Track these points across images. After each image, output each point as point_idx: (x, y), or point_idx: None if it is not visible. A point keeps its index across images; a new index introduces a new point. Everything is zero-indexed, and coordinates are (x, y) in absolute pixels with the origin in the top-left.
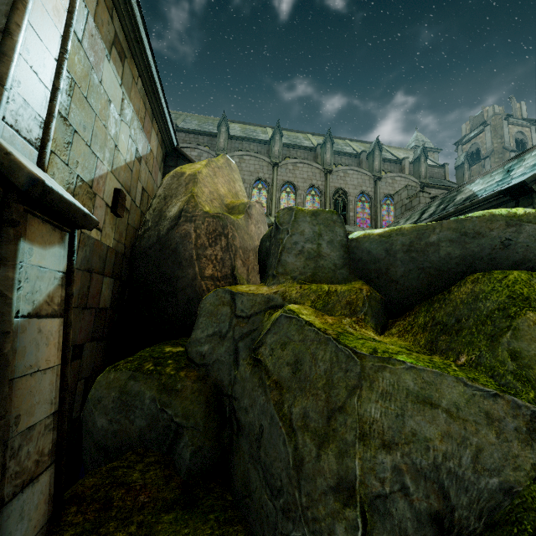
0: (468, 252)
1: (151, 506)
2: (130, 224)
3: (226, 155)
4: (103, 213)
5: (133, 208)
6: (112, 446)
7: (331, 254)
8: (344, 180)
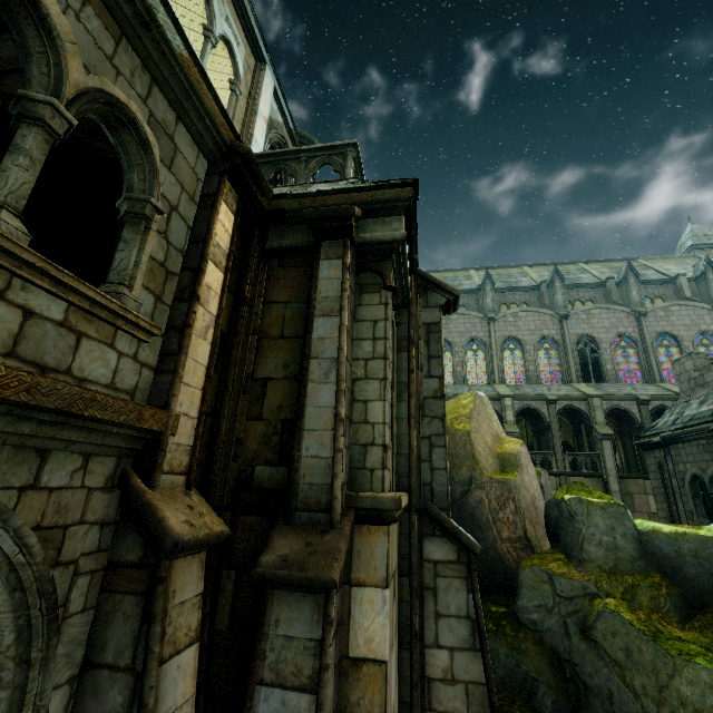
0: None
1: None
2: None
3: (478, 392)
4: None
5: None
6: None
7: (626, 546)
8: (589, 323)
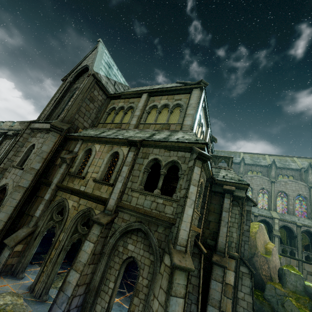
0: None
1: None
2: None
3: (260, 224)
4: None
5: None
6: None
7: (299, 287)
8: None
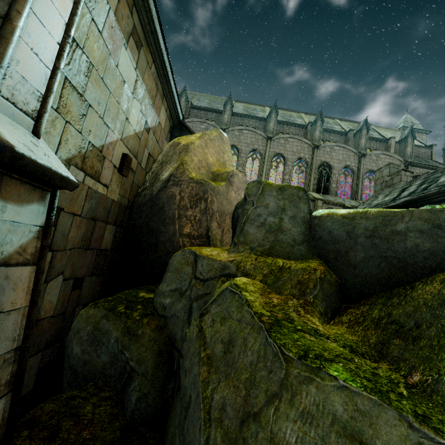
0: (440, 247)
1: (89, 444)
2: (135, 183)
3: (220, 129)
4: (110, 173)
5: (139, 170)
6: (81, 373)
7: (291, 229)
8: (330, 155)
